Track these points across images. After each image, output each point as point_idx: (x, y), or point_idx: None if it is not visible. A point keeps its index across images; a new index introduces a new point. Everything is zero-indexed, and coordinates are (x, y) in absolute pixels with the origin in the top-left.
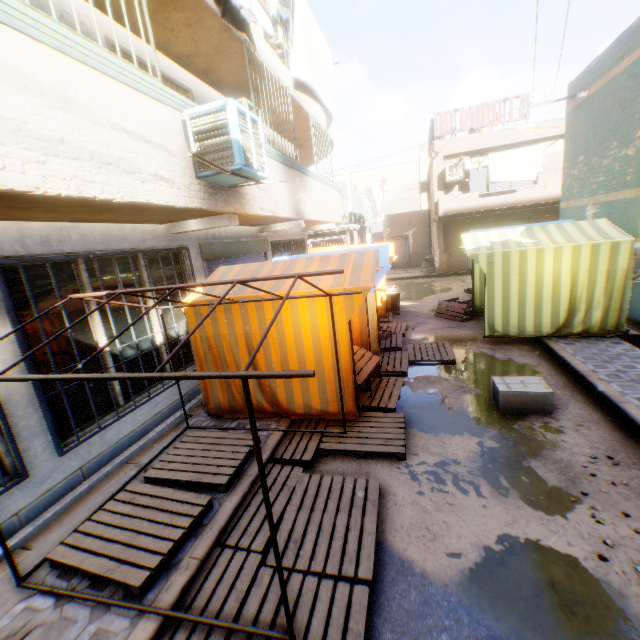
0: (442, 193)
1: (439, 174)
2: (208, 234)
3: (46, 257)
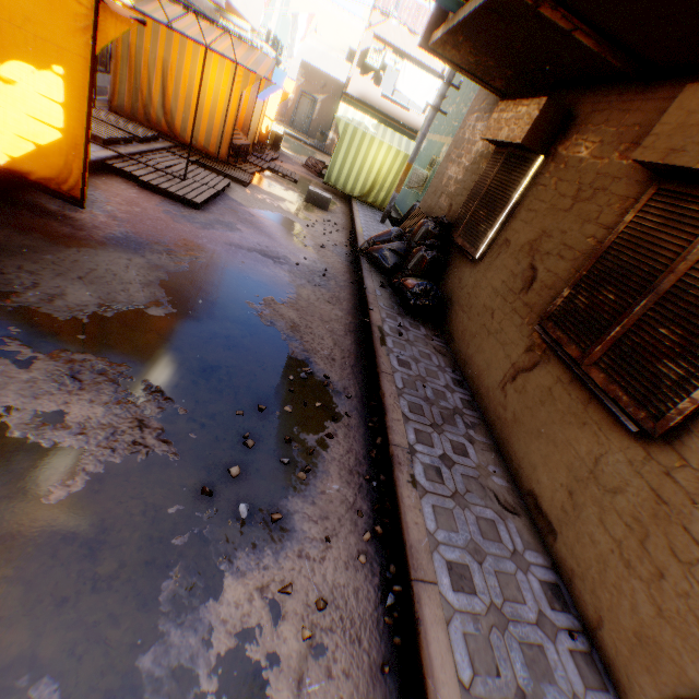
0: (359, 72)
1: (364, 51)
2: None
3: None
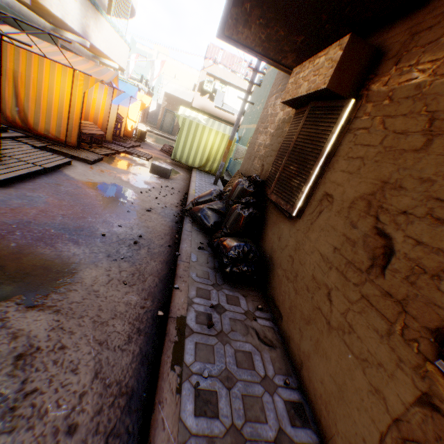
0: (199, 94)
1: (201, 82)
2: (4, 0)
3: None
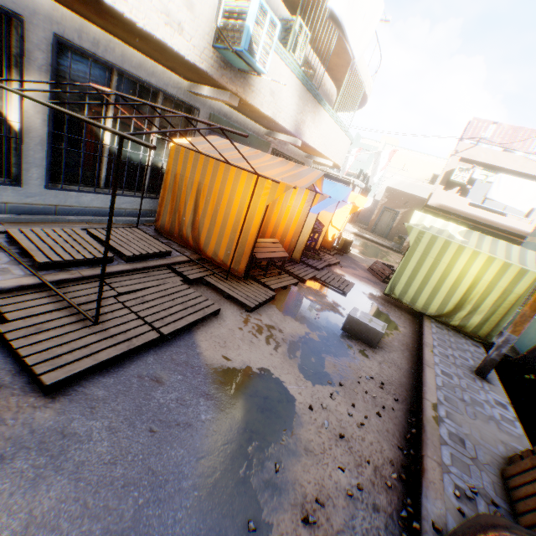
0: (441, 187)
1: (448, 170)
2: (221, 111)
3: (91, 54)
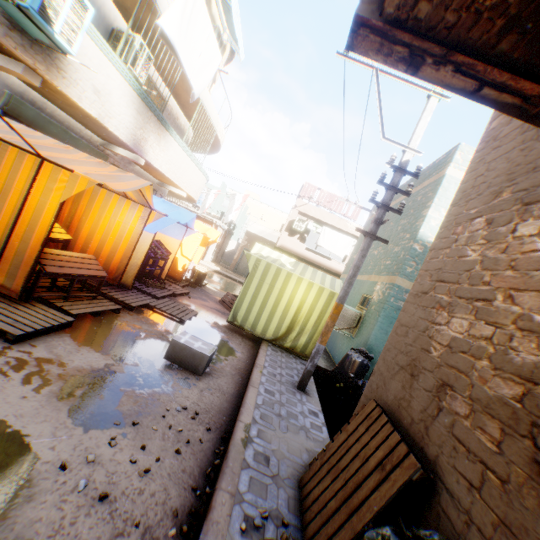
0: (287, 234)
1: (291, 220)
2: (27, 95)
3: None
